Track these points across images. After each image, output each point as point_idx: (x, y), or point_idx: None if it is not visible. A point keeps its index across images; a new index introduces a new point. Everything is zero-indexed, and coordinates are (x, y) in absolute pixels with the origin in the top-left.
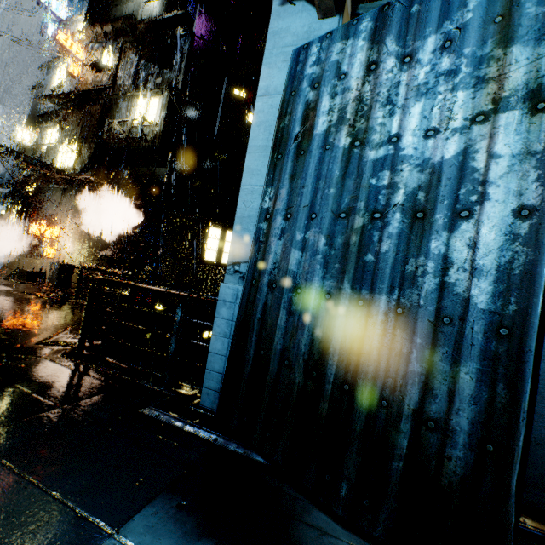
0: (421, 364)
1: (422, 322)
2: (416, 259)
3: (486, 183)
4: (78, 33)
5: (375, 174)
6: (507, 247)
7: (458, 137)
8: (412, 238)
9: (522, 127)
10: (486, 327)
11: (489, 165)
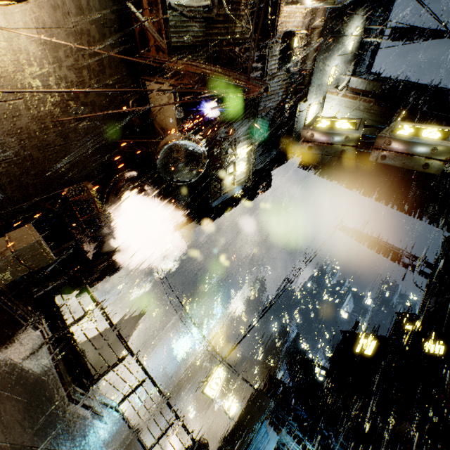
0: None
1: None
2: None
3: None
4: None
5: None
6: None
7: None
8: None
9: None
10: None
11: None
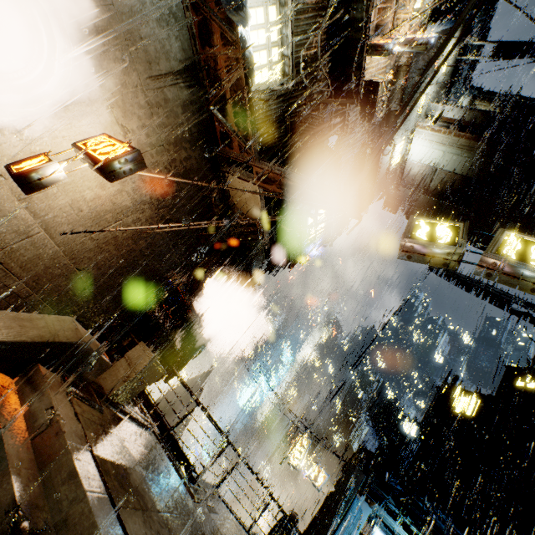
0: None
1: None
2: None
3: None
4: (416, 31)
5: None
6: None
7: None
8: None
9: None
10: None
11: None
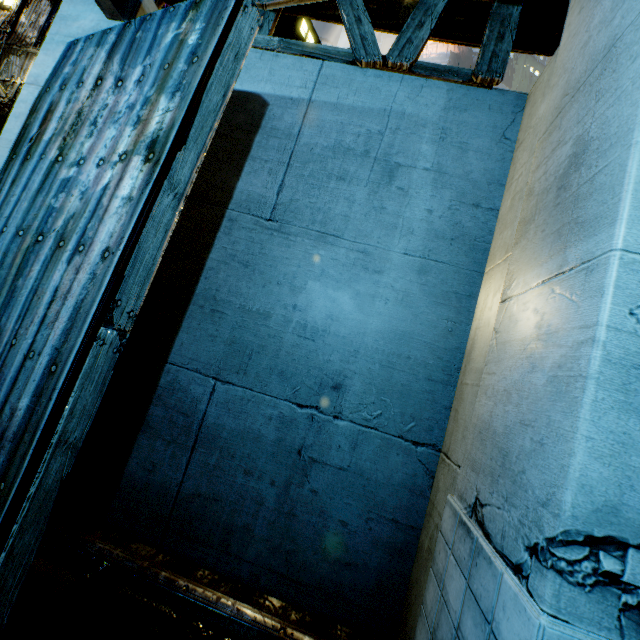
0: (3, 399)
1: (21, 355)
2: (43, 289)
3: (102, 221)
4: None
5: (58, 194)
6: (87, 286)
7: (110, 171)
8: (49, 267)
9: (137, 173)
10: (48, 363)
11: (110, 204)
